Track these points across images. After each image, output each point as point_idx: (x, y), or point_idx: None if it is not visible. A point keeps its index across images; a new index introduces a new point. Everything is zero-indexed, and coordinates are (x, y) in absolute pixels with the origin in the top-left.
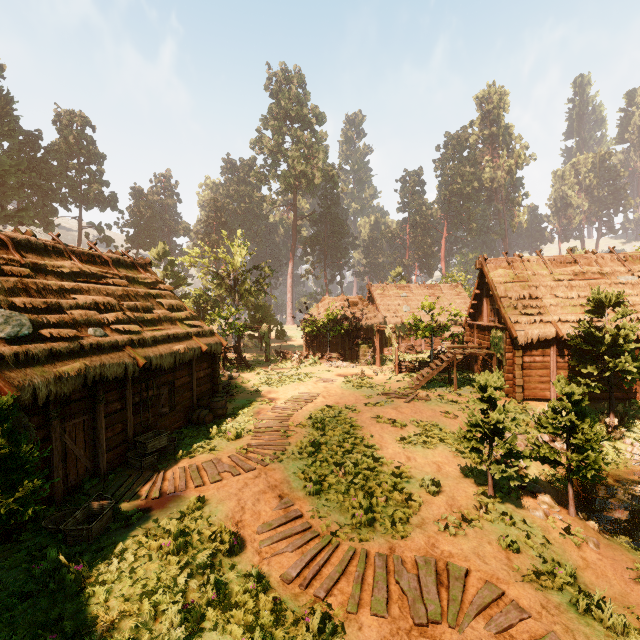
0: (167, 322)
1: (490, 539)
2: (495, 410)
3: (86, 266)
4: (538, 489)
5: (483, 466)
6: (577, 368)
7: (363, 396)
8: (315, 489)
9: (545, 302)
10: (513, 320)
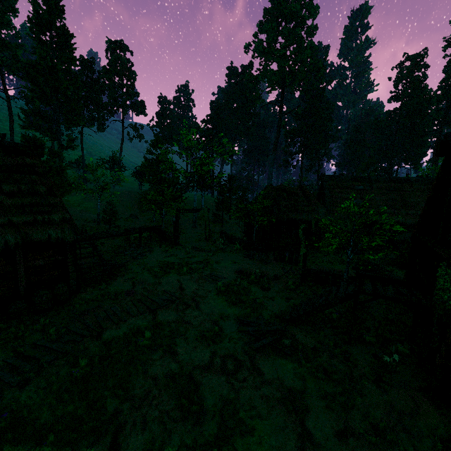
0: None
1: None
2: None
3: None
4: None
5: None
6: None
7: (219, 315)
8: None
9: None
10: None
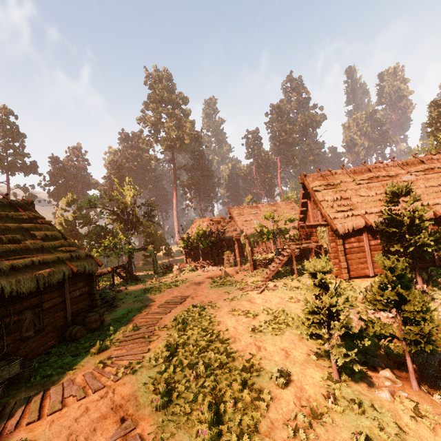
0: (37, 250)
1: (343, 439)
2: (327, 294)
3: None
4: (378, 363)
5: (326, 345)
6: (386, 248)
7: (224, 293)
8: (162, 403)
9: (353, 201)
10: (332, 217)
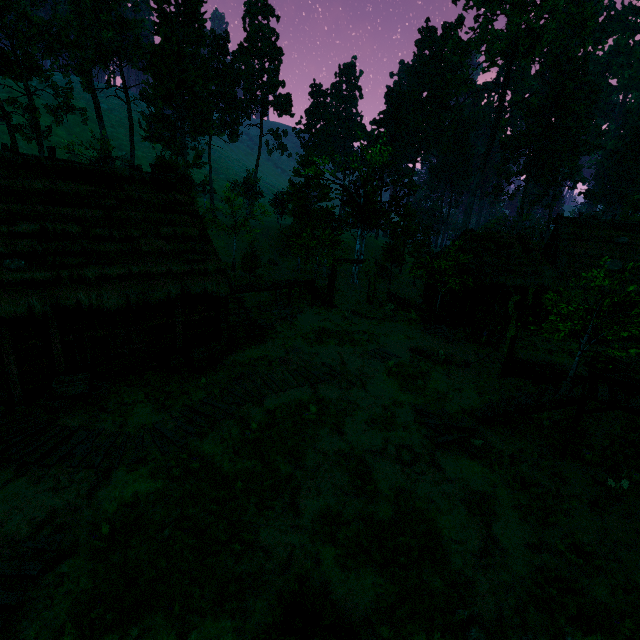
0: (151, 254)
1: None
2: None
3: (71, 185)
4: None
5: None
6: None
7: (391, 400)
8: (95, 544)
9: None
10: None
